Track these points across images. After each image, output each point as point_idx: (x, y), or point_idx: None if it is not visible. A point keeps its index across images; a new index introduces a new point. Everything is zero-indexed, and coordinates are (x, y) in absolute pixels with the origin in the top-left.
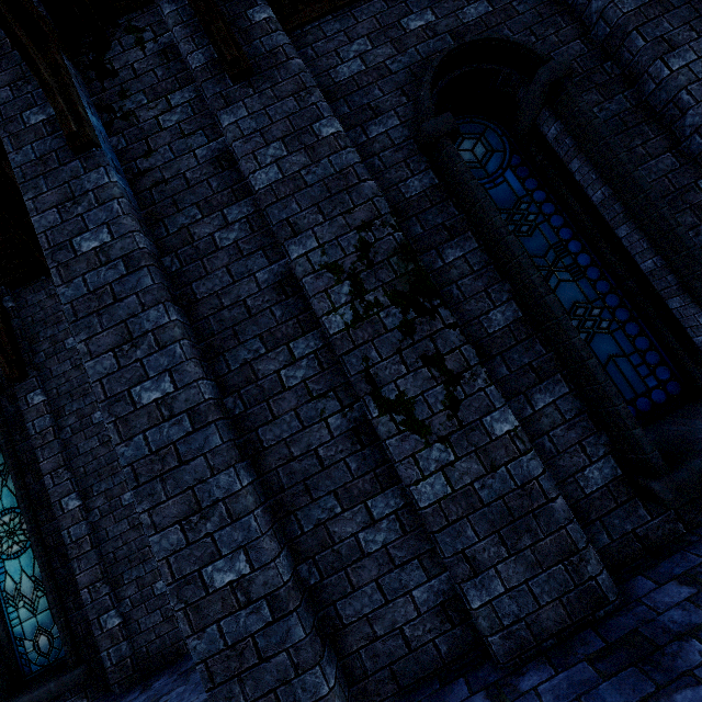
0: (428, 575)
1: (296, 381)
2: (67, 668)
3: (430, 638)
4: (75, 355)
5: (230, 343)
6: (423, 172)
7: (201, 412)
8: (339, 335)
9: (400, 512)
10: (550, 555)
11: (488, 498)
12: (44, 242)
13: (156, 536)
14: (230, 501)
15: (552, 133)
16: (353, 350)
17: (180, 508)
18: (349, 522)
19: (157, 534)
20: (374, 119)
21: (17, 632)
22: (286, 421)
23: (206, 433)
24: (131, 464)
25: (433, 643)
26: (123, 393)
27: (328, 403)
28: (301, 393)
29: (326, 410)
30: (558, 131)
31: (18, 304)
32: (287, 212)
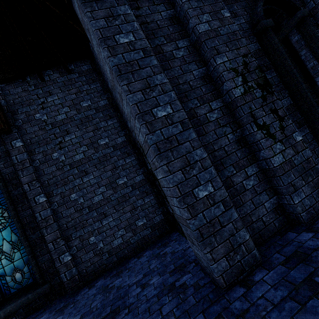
0: (269, 197)
1: (213, 118)
2: (36, 287)
3: (272, 221)
4: (40, 123)
5: (184, 100)
6: (255, 43)
7: (186, 123)
8: (239, 97)
9: (257, 173)
10: (317, 184)
11: (297, 163)
12: (99, 34)
13: (171, 176)
14: (202, 161)
15: (295, 39)
16: (245, 104)
17: (180, 163)
18: (239, 177)
19: (171, 175)
20: (235, 17)
21: (0, 272)
22: (211, 135)
23: (189, 132)
24: (155, 143)
25: (273, 223)
26: (148, 111)
27: (227, 129)
28: (216, 124)
29: (226, 132)
30: (299, 38)
31: (3, 92)
32: (214, 44)
